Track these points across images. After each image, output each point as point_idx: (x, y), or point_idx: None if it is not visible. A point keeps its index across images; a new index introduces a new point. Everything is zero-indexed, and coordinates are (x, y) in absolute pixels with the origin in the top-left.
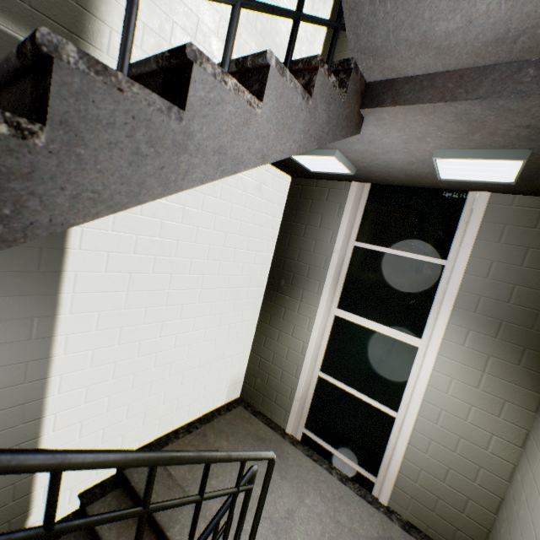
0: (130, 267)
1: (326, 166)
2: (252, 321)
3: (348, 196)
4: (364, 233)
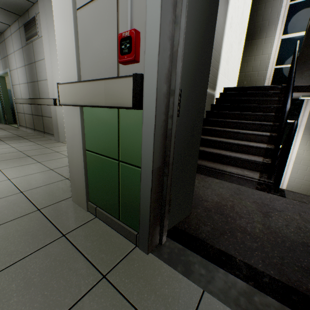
0: (234, 1)
1: None
2: (240, 57)
3: None
4: None
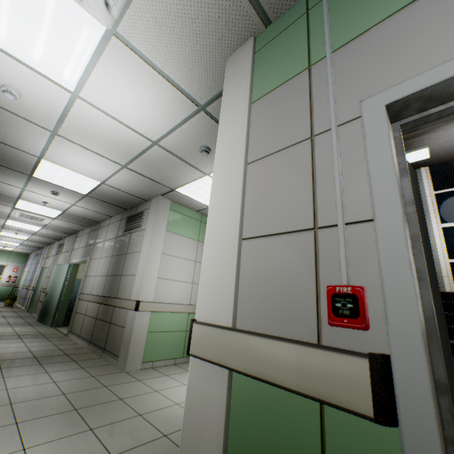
0: None
1: (417, 157)
2: None
3: (421, 173)
4: (436, 187)
